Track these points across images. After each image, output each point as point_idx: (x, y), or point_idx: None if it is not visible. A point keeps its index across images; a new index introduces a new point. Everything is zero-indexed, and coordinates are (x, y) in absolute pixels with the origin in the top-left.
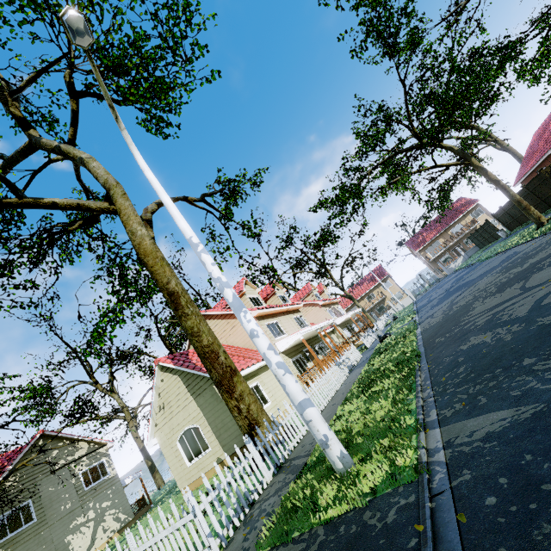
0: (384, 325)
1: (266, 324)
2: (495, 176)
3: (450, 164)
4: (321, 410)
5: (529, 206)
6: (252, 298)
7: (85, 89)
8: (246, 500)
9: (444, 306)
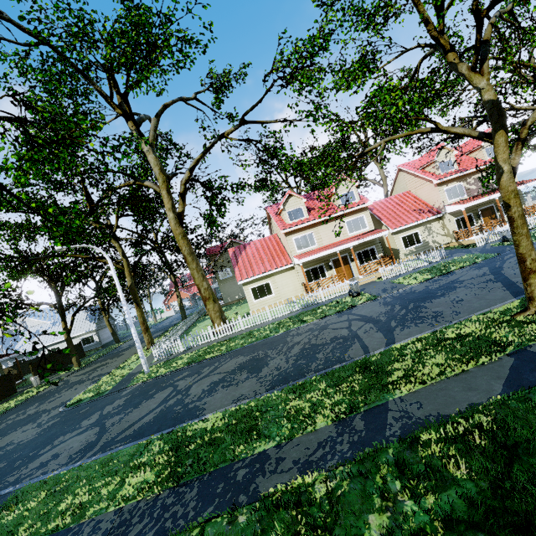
0: (533, 226)
1: (295, 238)
2: (510, 193)
3: (461, 132)
4: (236, 331)
5: (527, 274)
6: (293, 211)
7: (126, 86)
8: (170, 353)
9: (348, 317)
